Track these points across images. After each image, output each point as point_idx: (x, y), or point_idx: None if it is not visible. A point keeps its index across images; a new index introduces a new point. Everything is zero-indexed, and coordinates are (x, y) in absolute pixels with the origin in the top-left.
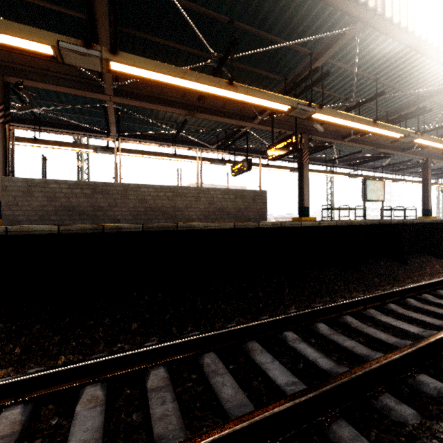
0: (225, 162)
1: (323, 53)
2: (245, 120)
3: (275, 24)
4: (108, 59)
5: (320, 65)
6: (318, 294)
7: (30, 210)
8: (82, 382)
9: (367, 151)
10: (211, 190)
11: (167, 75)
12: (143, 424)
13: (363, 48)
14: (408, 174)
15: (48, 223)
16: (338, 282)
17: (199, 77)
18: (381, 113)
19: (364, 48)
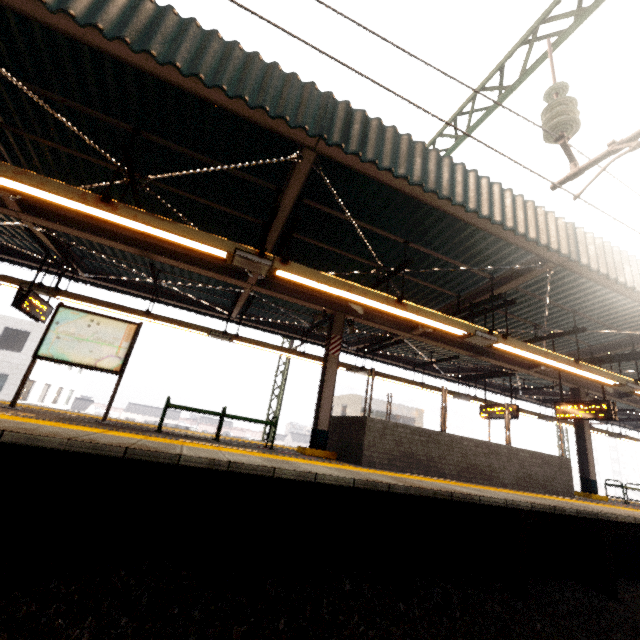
0: (470, 398)
1: None
2: (521, 366)
3: (608, 315)
4: (501, 343)
5: None
6: None
7: (382, 452)
8: None
9: (634, 408)
10: (520, 450)
11: (535, 355)
12: None
13: None
14: None
15: (393, 469)
16: None
17: (554, 356)
18: None
19: None
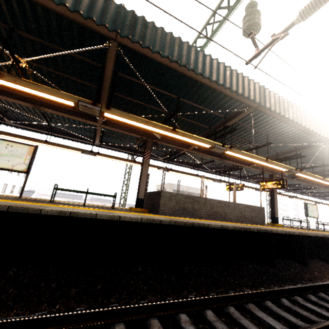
0: (221, 181)
1: (304, 149)
2: (245, 164)
3: (284, 136)
4: (228, 151)
5: (300, 152)
6: (325, 275)
7: (169, 207)
8: (289, 295)
9: (300, 183)
10: (240, 204)
11: (246, 157)
12: (328, 311)
13: (320, 147)
14: (321, 198)
15: (175, 215)
16: (327, 270)
17: (256, 157)
18: (318, 169)
19: (320, 147)
